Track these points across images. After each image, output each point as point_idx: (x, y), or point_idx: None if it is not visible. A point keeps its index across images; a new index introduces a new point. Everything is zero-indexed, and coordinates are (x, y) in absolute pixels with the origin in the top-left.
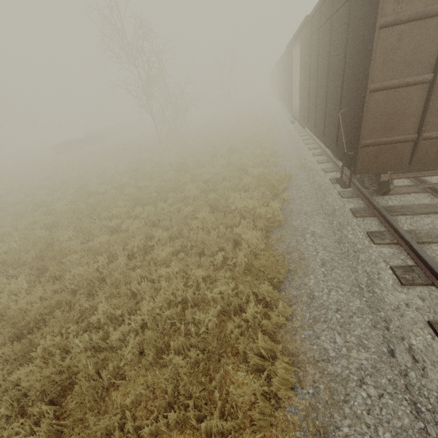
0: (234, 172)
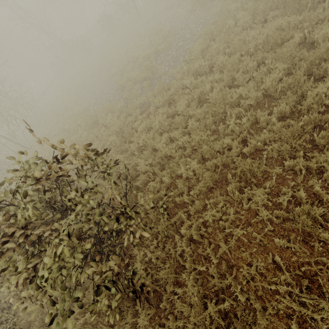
0: None
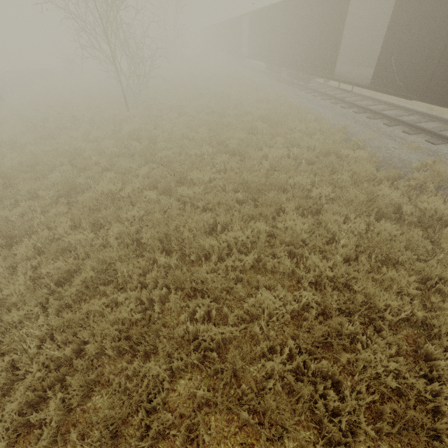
0: (315, 154)
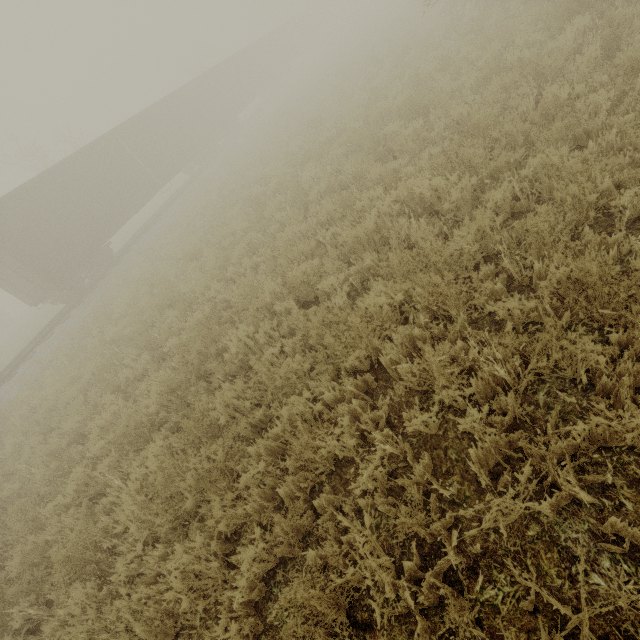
0: None
